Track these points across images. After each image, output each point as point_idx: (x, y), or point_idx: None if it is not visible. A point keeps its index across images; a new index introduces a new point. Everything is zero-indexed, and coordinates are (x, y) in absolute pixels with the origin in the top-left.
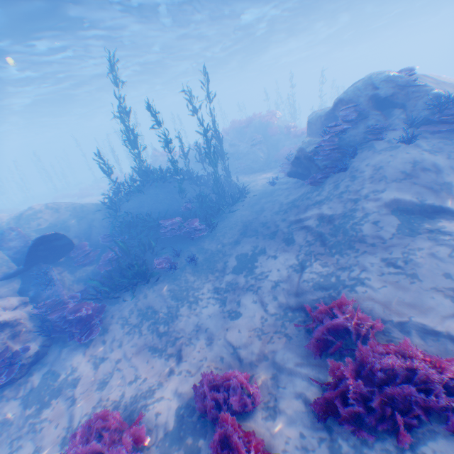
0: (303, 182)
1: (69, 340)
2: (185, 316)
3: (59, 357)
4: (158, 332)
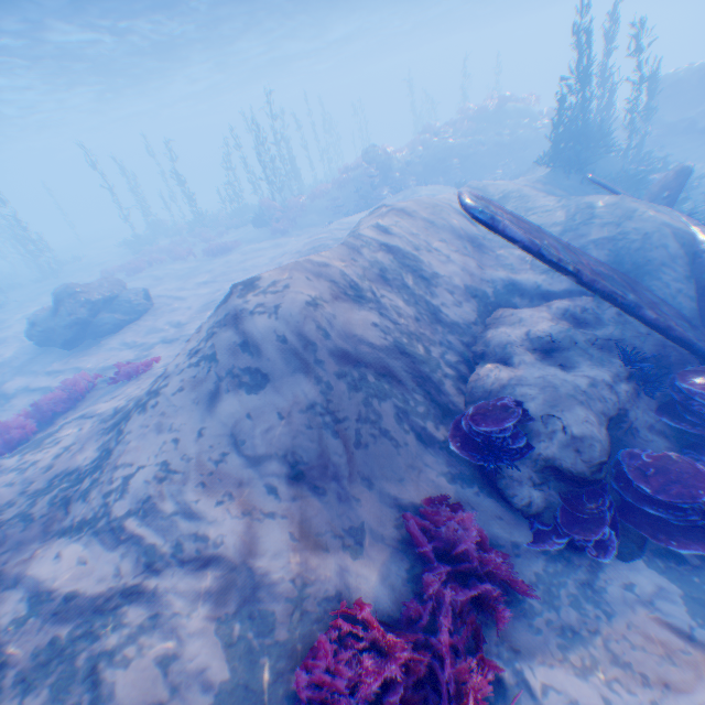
0: None
1: None
2: None
3: None
4: None
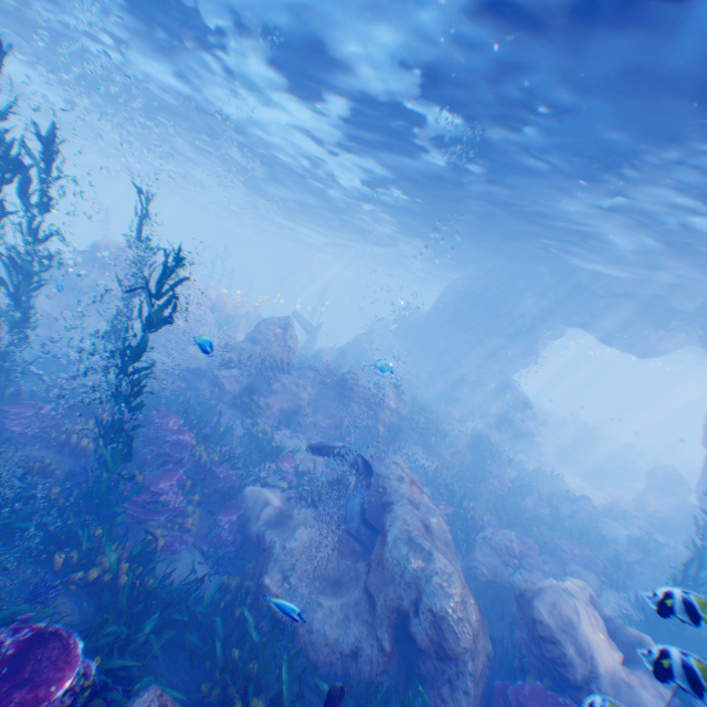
0: None
1: None
2: None
3: None
4: None
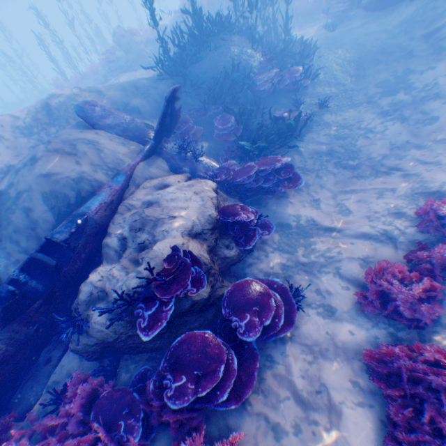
0: (385, 11)
1: (263, 201)
2: (367, 145)
3: (270, 215)
4: (350, 166)
